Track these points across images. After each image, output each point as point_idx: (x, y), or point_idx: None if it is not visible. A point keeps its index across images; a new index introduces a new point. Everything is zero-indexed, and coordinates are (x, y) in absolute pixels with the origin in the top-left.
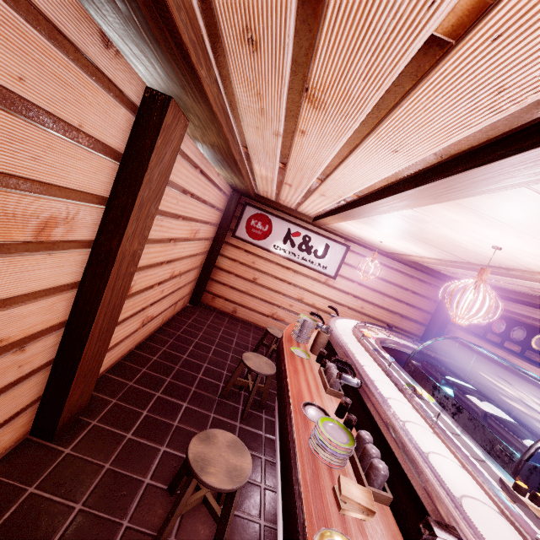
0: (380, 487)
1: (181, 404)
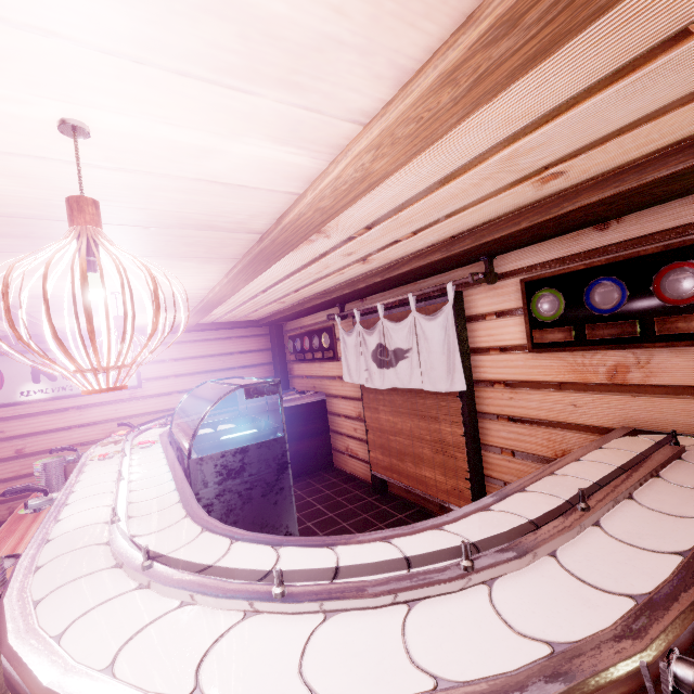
0: None
1: None
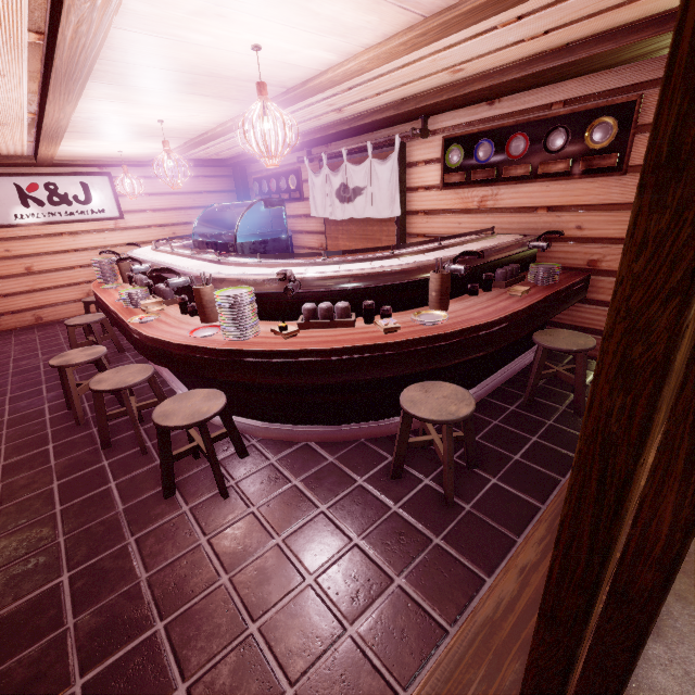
0: (172, 298)
1: (40, 388)
